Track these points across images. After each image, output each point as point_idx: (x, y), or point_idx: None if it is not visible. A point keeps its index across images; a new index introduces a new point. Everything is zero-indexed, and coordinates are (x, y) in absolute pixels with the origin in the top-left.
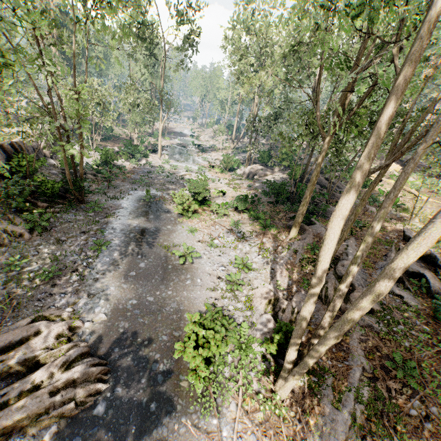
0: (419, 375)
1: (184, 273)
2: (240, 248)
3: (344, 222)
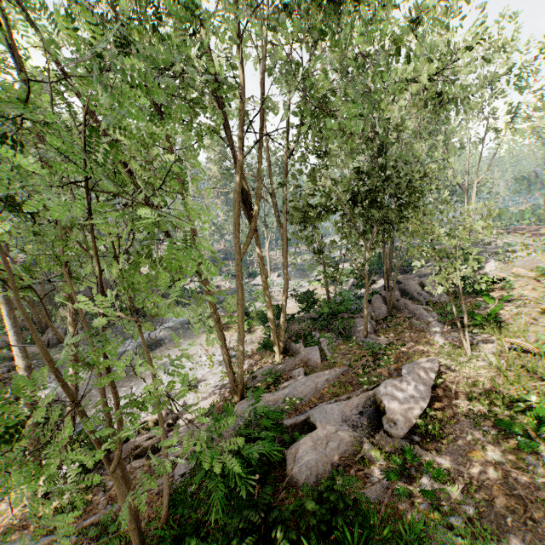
0: (97, 541)
1: (132, 381)
2: (216, 367)
3: (7, 309)
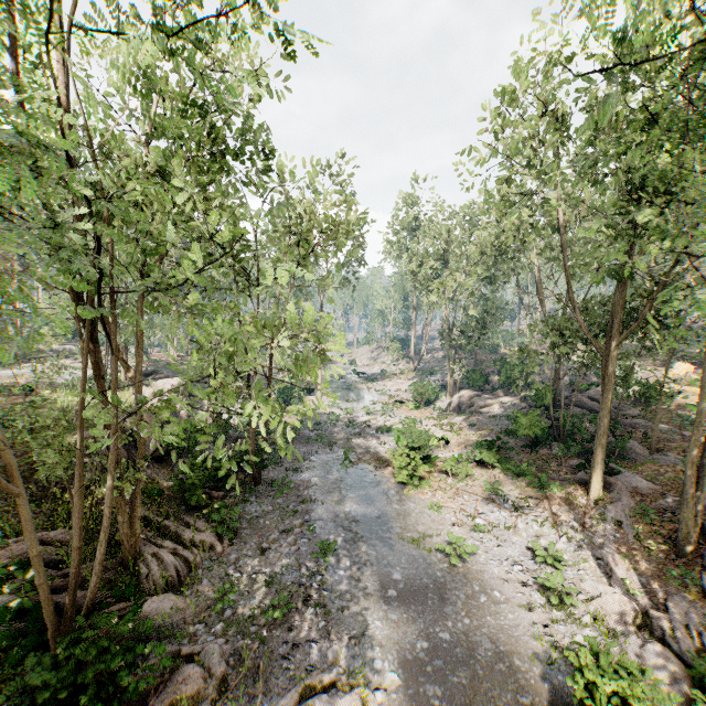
0: None
1: (467, 584)
2: (523, 528)
3: None
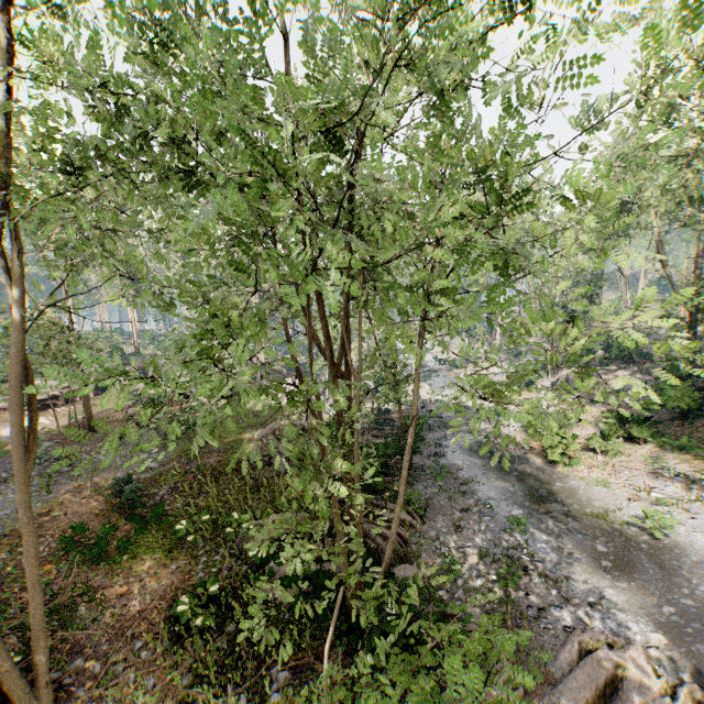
0: None
1: (679, 554)
2: None
3: None
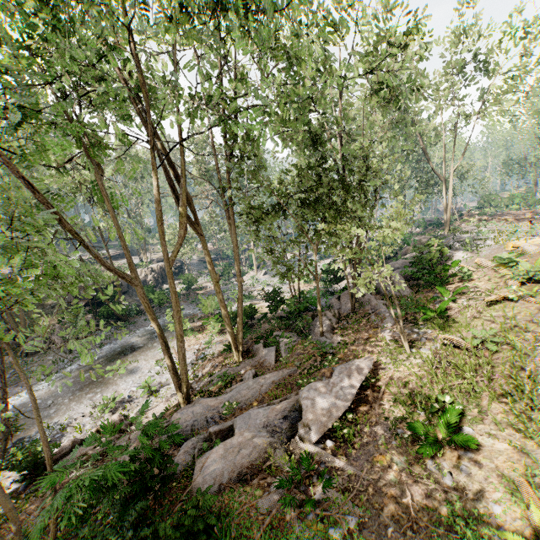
0: None
1: (99, 387)
2: None
3: None
